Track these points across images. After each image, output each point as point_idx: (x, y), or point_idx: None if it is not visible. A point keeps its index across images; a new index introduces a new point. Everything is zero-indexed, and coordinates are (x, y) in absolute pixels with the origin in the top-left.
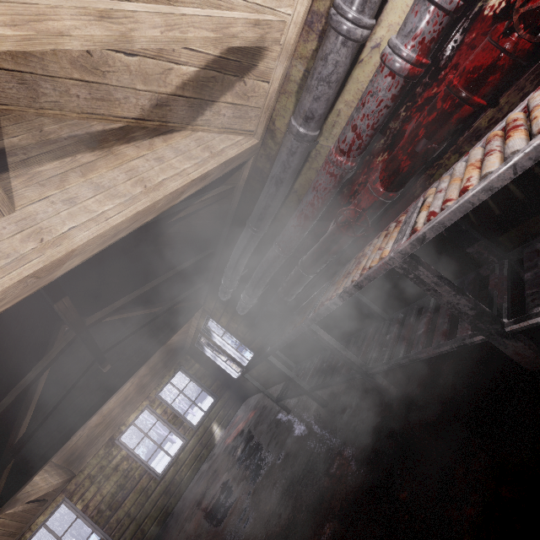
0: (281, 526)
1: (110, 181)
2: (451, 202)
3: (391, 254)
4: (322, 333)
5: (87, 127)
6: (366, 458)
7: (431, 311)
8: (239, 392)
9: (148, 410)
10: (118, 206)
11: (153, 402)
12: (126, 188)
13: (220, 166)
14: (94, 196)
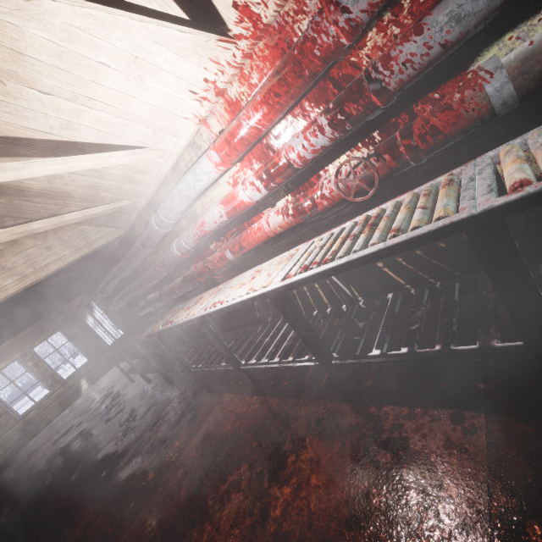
0: (93, 445)
1: (13, 264)
2: (171, 323)
3: (154, 331)
4: (140, 348)
5: (2, 223)
6: (143, 414)
7: (196, 348)
8: (113, 357)
9: (18, 361)
10: (15, 281)
11: (25, 355)
12: (22, 269)
13: (91, 251)
14: (1, 274)
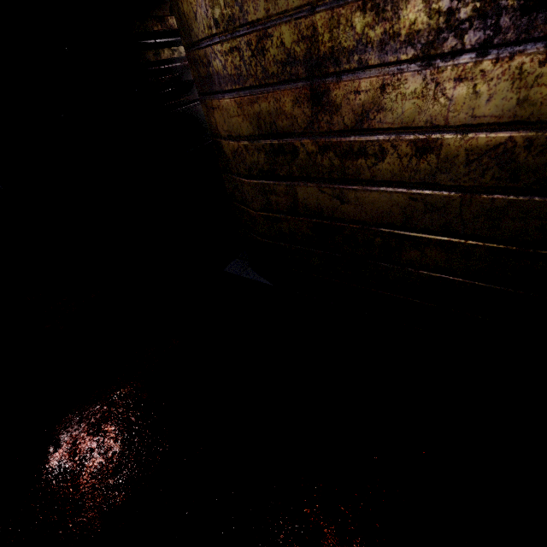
0: None
1: None
2: None
3: None
4: None
5: None
6: None
7: None
8: None
9: None
10: None
11: None
12: None
13: None
14: None
